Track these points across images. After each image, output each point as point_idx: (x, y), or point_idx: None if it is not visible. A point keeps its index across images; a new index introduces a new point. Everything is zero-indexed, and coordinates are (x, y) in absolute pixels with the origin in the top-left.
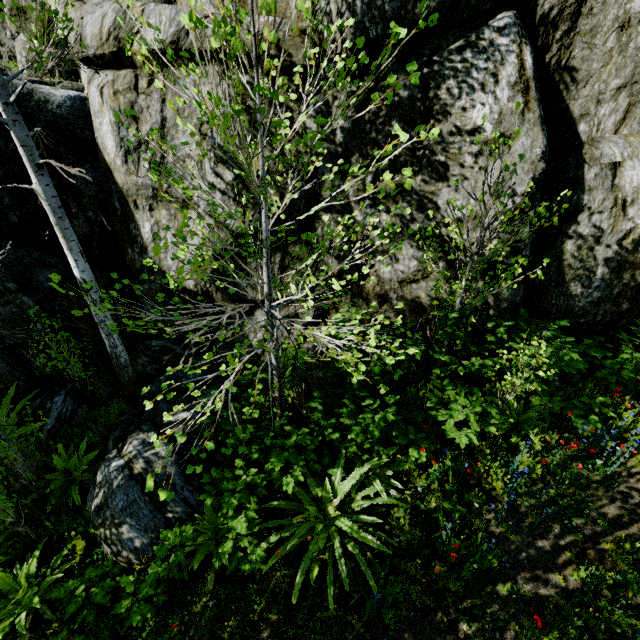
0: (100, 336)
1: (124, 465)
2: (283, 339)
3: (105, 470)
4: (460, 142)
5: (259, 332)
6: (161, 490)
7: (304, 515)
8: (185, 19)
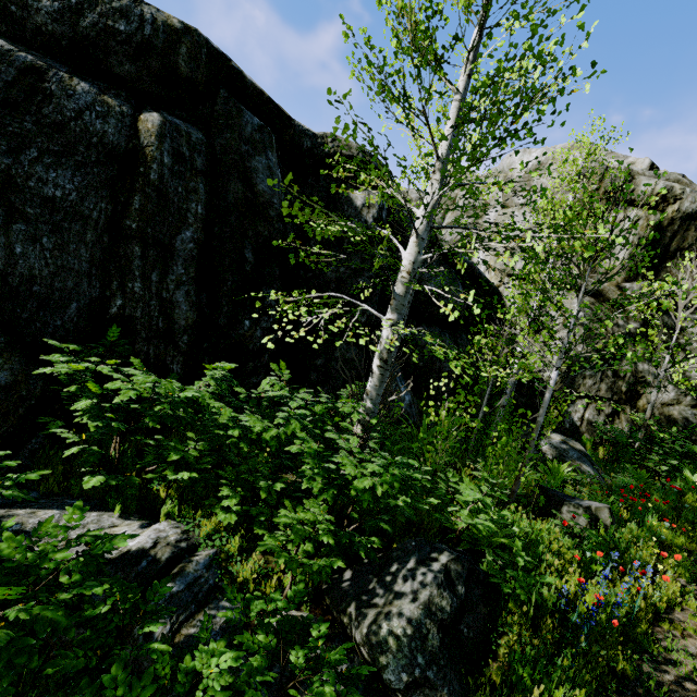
0: None
1: (562, 441)
2: (594, 420)
3: (549, 442)
4: (696, 344)
5: (578, 413)
6: None
7: (683, 483)
8: None
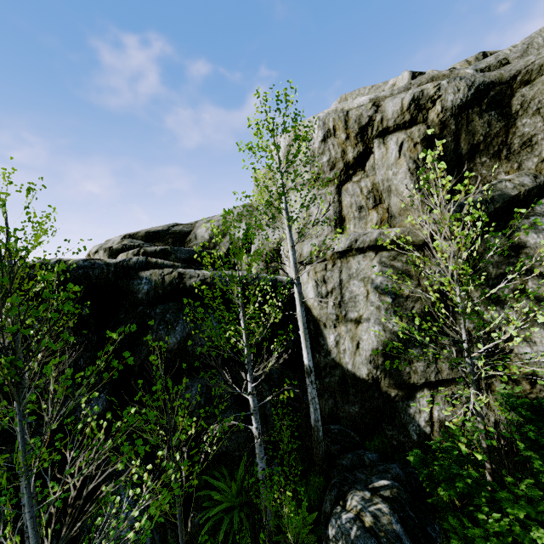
0: (309, 411)
1: (354, 517)
2: (448, 418)
3: (337, 522)
4: None
5: (424, 412)
6: (475, 452)
7: None
8: (467, 218)
